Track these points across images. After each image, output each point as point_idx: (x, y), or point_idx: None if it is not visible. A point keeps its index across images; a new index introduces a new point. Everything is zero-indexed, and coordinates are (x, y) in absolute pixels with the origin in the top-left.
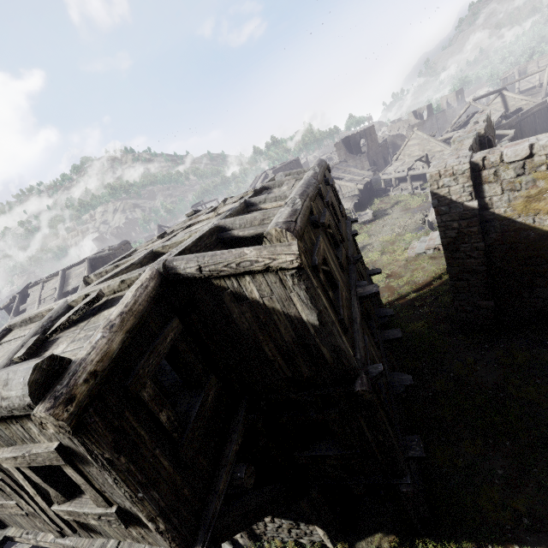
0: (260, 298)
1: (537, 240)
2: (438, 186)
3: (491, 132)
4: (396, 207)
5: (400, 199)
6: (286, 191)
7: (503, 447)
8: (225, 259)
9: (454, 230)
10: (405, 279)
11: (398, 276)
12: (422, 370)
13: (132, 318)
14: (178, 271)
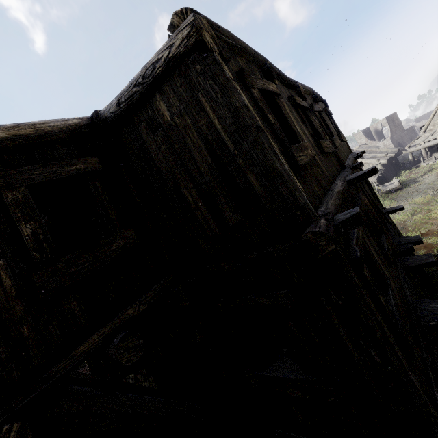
0: (171, 118)
1: None
2: None
3: None
4: (428, 174)
5: (434, 167)
6: None
7: None
8: (135, 78)
9: None
10: None
11: (437, 233)
12: None
13: (30, 130)
14: (105, 113)
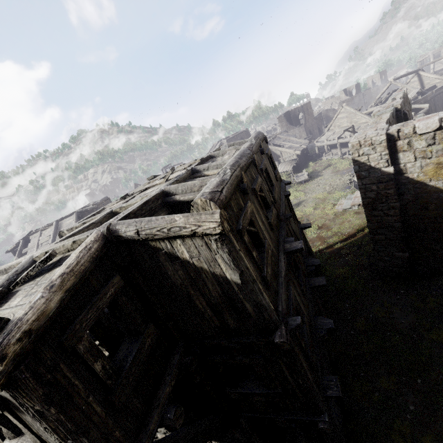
0: (190, 258)
1: None
2: (359, 154)
3: (407, 106)
4: (327, 169)
5: (331, 163)
6: (225, 160)
7: (414, 384)
8: (158, 225)
9: (373, 192)
10: (333, 231)
11: (328, 227)
12: (345, 310)
13: (72, 278)
14: (120, 233)
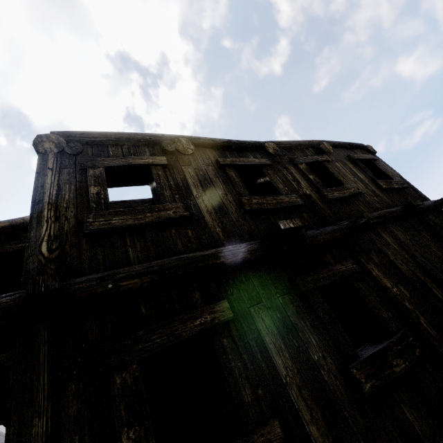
0: None
1: None
2: None
3: None
4: None
5: None
6: None
7: None
8: None
9: None
10: None
11: None
12: None
13: (7, 223)
14: None
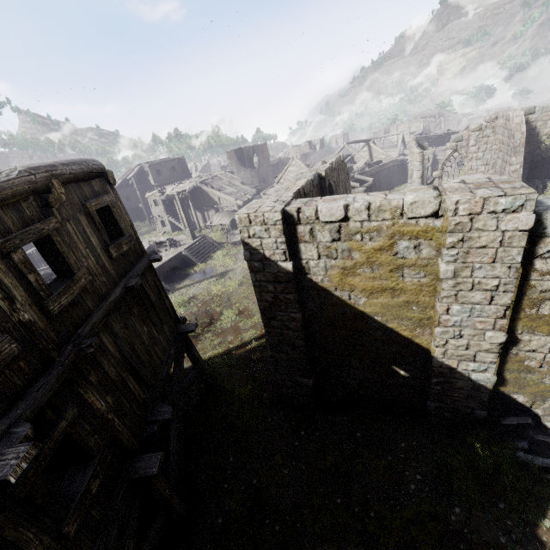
0: None
1: (353, 319)
2: (249, 234)
3: (343, 176)
4: None
5: None
6: None
7: None
8: None
9: (270, 294)
10: (254, 320)
11: (249, 314)
12: (226, 470)
13: None
14: None
